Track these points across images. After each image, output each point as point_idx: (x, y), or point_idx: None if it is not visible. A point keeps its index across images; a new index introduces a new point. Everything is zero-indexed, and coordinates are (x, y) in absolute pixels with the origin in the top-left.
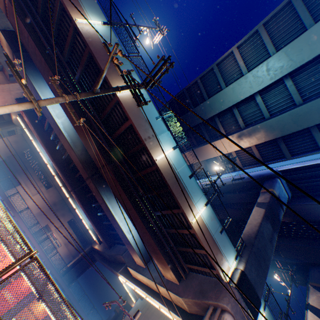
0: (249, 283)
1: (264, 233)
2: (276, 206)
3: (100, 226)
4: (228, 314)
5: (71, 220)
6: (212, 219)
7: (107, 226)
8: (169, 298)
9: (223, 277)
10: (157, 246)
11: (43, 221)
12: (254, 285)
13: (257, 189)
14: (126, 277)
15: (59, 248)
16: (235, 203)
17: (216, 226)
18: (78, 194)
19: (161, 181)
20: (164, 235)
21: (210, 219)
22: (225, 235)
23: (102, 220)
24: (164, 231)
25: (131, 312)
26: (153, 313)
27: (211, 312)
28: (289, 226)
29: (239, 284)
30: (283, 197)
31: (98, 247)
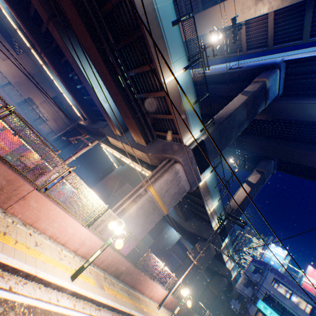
0: (205, 150)
1: (236, 118)
2: (260, 99)
3: (81, 101)
4: (179, 164)
5: (55, 98)
6: (188, 88)
7: (89, 102)
8: (137, 157)
9: (184, 142)
10: (128, 110)
11: (24, 93)
12: (209, 153)
13: (250, 81)
14: (106, 145)
15: (48, 122)
16: (222, 97)
17: (190, 97)
18: (50, 58)
19: (135, 21)
20: (137, 101)
21: (185, 87)
22: (197, 108)
23: (83, 95)
24: (137, 96)
25: (113, 173)
26: (130, 174)
27: (166, 163)
28: (263, 126)
29: (196, 148)
30: (272, 92)
31: (83, 123)
